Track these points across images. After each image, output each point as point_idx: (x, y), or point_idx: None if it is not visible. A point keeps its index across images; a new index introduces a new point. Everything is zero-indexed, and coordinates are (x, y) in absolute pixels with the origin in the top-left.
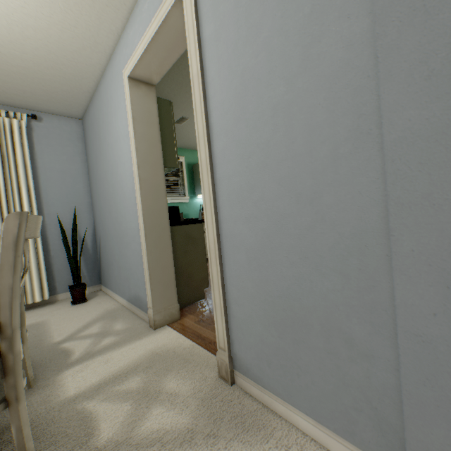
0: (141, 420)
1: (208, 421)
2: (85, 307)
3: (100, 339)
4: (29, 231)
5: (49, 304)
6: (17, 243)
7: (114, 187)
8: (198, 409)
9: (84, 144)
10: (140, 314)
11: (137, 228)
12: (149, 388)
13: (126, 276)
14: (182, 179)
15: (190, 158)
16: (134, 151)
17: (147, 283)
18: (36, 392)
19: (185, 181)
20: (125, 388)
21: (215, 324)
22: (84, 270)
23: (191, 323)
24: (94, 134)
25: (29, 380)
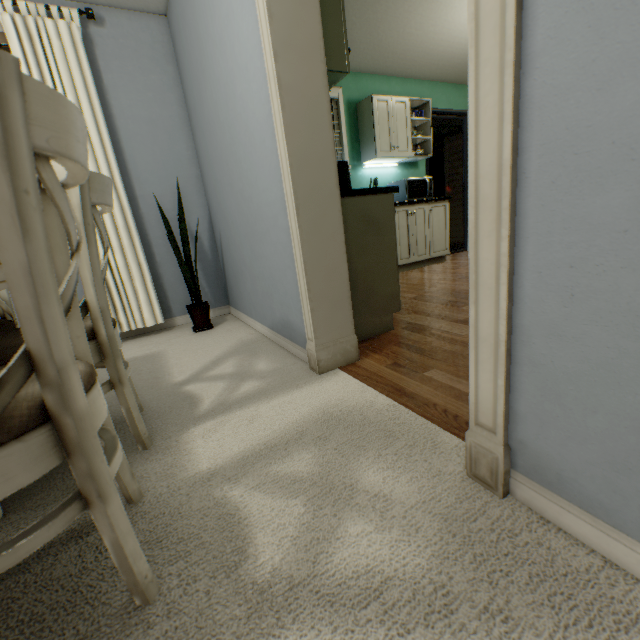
0: (329, 542)
1: (476, 573)
2: (211, 336)
3: (237, 383)
4: (40, 129)
5: (166, 331)
6: (9, 151)
7: (232, 132)
8: (442, 541)
9: (176, 68)
10: (292, 349)
11: (278, 200)
12: (331, 478)
13: (265, 290)
14: (339, 133)
15: (352, 91)
16: (265, 16)
17: (303, 299)
18: (153, 456)
19: (344, 137)
20: (287, 471)
21: (471, 377)
22: (204, 285)
23: (379, 368)
24: (187, 36)
25: (142, 439)
